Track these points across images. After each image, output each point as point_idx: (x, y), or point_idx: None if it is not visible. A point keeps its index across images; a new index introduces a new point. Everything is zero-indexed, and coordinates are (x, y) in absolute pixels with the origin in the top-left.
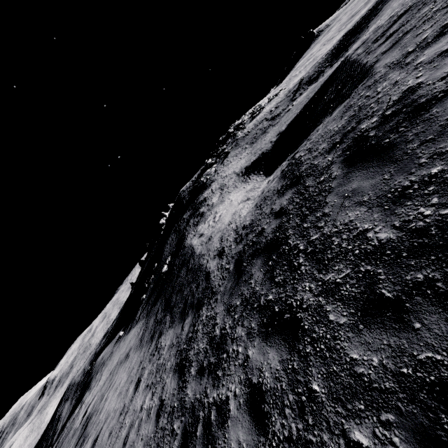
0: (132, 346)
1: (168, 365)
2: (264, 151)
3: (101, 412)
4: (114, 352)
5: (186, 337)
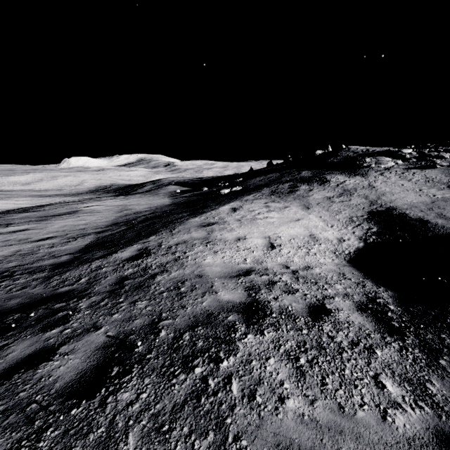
0: (134, 209)
1: (12, 263)
2: (431, 224)
3: (62, 220)
4: (155, 196)
5: (23, 269)
